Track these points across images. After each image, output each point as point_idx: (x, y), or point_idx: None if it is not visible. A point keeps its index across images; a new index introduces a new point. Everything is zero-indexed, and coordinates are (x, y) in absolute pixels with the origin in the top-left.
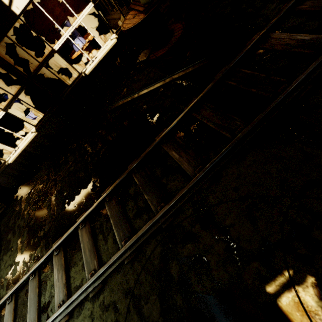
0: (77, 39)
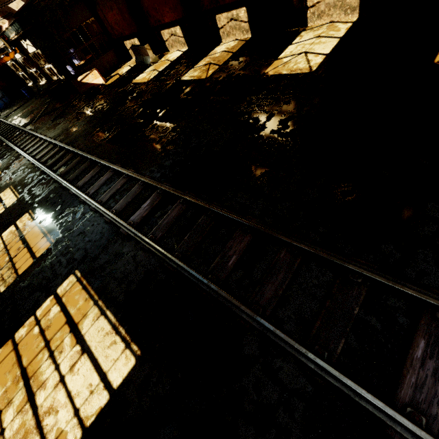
0: (74, 60)
